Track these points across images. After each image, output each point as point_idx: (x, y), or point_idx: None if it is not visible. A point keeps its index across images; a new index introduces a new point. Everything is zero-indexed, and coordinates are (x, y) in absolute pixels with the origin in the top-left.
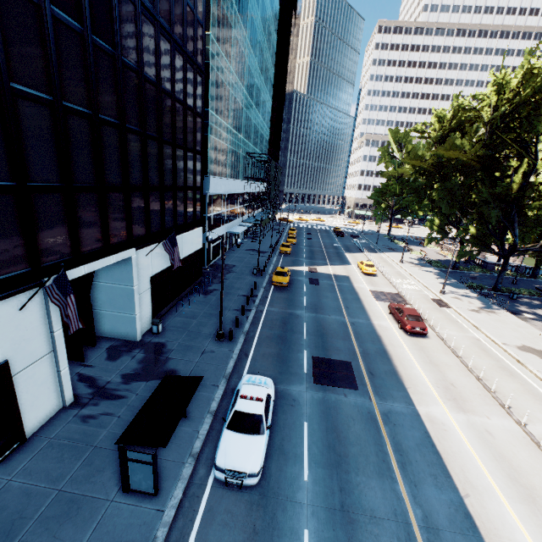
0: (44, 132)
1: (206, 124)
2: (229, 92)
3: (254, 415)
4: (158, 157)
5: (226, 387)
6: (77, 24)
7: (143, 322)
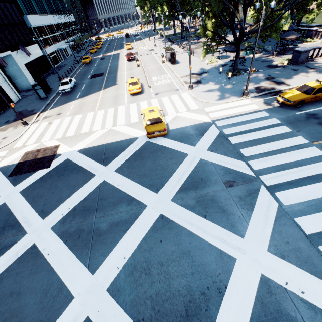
0: None
1: None
2: None
3: (66, 81)
4: None
5: None
6: None
7: (32, 82)
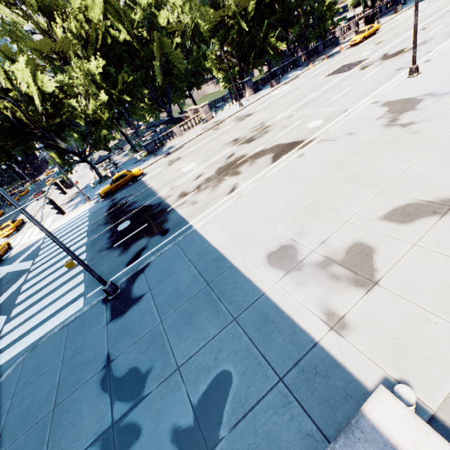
0: None
1: None
2: None
3: None
4: None
5: None
6: None
7: None
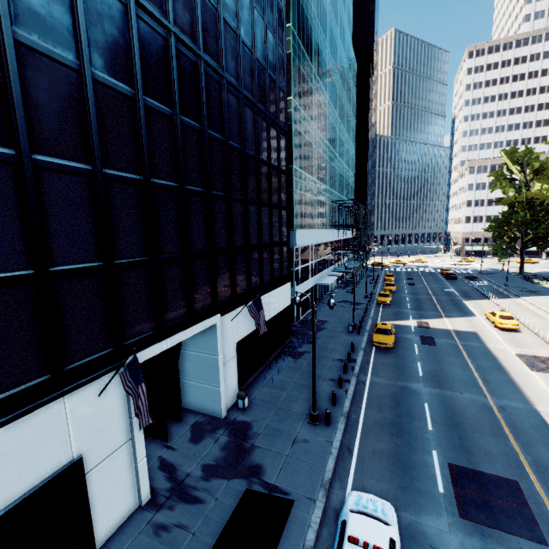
0: (133, 210)
1: (290, 180)
2: (312, 147)
3: None
4: (243, 218)
5: (325, 503)
6: (167, 108)
7: (228, 394)
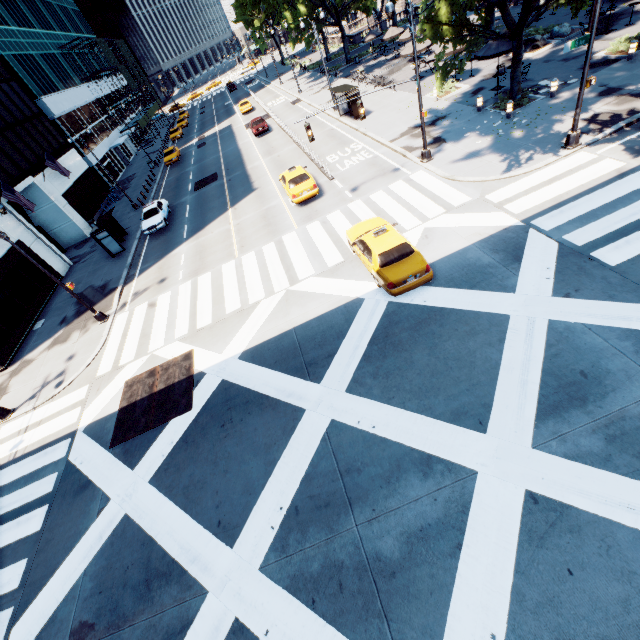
0: None
1: None
2: None
3: (152, 209)
4: None
5: None
6: None
7: (83, 226)
